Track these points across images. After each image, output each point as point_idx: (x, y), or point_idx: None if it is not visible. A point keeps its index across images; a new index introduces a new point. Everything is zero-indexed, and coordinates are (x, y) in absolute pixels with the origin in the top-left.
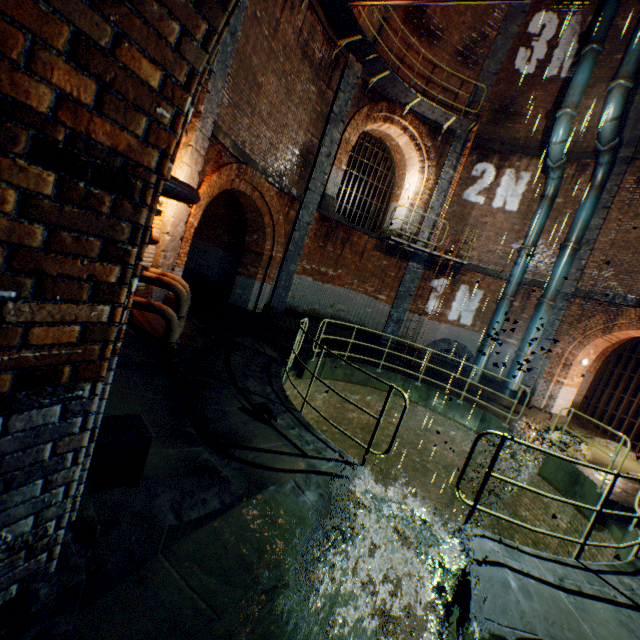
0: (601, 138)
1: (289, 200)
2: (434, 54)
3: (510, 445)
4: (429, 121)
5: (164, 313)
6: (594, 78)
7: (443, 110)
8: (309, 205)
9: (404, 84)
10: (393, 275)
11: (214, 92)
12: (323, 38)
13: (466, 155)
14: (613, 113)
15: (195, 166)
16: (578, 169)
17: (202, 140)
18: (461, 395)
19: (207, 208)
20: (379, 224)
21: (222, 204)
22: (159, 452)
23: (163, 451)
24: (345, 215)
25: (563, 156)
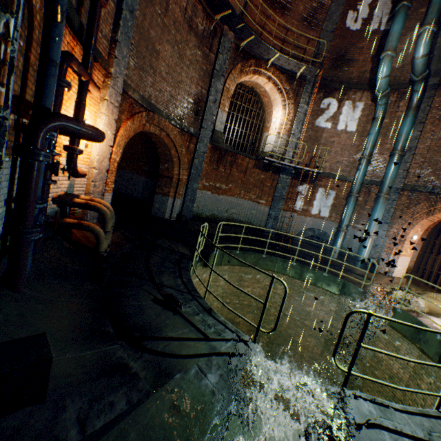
0: (415, 71)
1: (188, 136)
2: (286, 21)
3: (365, 304)
4: (286, 71)
5: (92, 230)
6: (405, 28)
7: (296, 61)
8: (203, 139)
9: (266, 44)
10: (269, 185)
11: (121, 57)
12: (203, 14)
13: (315, 93)
14: (423, 51)
15: (112, 115)
16: (398, 96)
17: (115, 95)
18: (326, 269)
19: (130, 147)
20: (256, 149)
21: (141, 144)
22: (76, 357)
23: (80, 355)
24: (231, 144)
25: (387, 87)
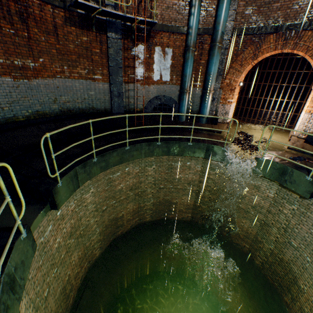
0: None
1: None
2: None
3: (227, 159)
4: None
5: None
6: None
7: None
8: None
9: None
10: (98, 51)
11: None
12: None
13: None
14: None
15: None
16: None
17: None
18: (190, 139)
19: None
20: None
21: None
22: None
23: None
24: None
25: None
